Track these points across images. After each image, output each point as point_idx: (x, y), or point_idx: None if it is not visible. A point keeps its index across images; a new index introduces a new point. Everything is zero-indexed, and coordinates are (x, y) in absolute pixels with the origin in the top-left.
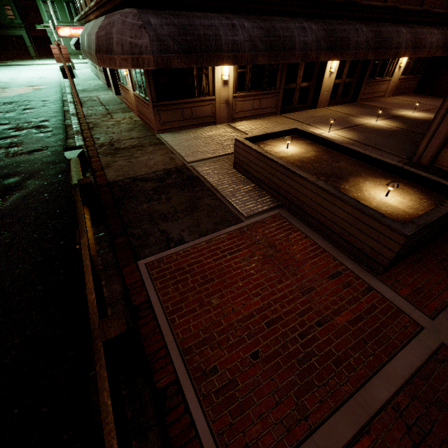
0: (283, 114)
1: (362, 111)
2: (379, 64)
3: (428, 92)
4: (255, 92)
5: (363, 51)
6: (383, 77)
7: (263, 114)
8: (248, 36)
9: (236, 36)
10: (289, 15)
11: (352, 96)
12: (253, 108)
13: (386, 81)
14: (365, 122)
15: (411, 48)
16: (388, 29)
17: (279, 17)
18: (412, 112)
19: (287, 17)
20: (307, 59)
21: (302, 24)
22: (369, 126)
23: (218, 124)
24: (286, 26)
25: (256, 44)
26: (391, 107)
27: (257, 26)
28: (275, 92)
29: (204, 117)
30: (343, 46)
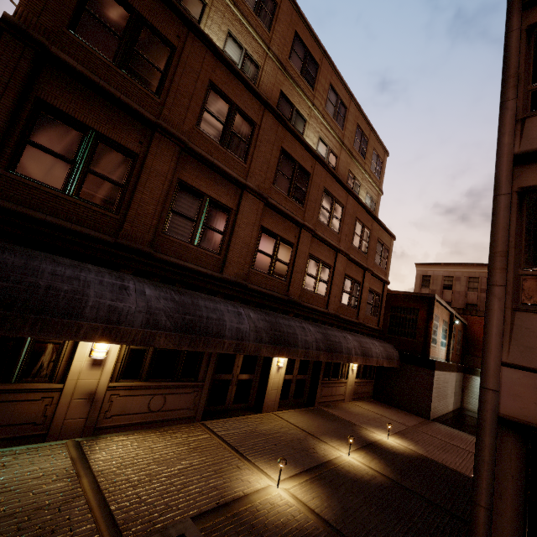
0: (207, 421)
1: (324, 426)
2: (331, 364)
3: (386, 401)
4: (159, 381)
5: (314, 351)
6: (339, 378)
7: (168, 420)
8: (145, 306)
9: (122, 302)
10: (223, 296)
11: (308, 396)
12: (148, 409)
13: (342, 383)
14: (334, 456)
15: (361, 355)
16: (335, 333)
17: (208, 295)
18: (386, 435)
19: (220, 297)
20: (243, 350)
21: (238, 308)
22: (341, 467)
23: (52, 441)
24: (215, 306)
25: (158, 319)
26: (358, 421)
27: (167, 297)
28: (195, 385)
29: (15, 424)
30: (290, 342)
